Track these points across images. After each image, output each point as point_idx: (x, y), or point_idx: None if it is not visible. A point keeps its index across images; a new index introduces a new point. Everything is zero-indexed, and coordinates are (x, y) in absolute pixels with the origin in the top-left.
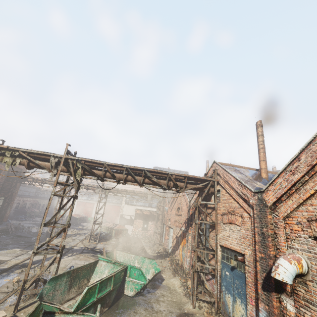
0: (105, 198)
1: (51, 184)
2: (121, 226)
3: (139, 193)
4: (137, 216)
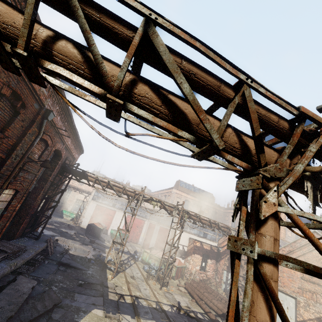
0: (183, 225)
1: (118, 190)
2: (180, 262)
3: (222, 226)
4: (196, 249)
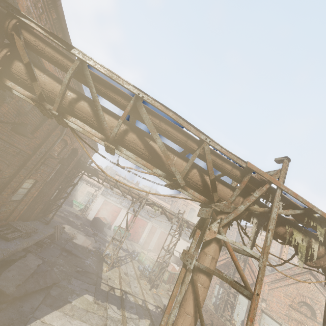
0: (181, 233)
1: (123, 191)
2: (174, 268)
3: None
4: None
